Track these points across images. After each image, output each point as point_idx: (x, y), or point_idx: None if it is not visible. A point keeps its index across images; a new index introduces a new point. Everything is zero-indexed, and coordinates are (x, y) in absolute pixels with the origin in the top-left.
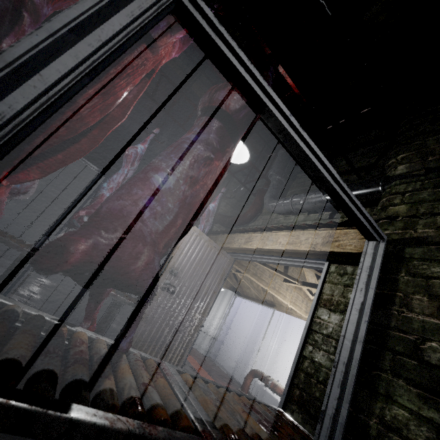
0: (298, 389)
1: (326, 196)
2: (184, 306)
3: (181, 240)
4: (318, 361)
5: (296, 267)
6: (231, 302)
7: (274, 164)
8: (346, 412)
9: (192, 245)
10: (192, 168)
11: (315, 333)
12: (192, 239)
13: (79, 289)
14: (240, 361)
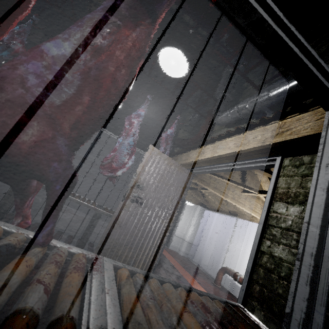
0: (258, 285)
1: (273, 91)
2: (152, 215)
3: (143, 160)
4: (278, 256)
5: (252, 180)
6: (201, 214)
7: (220, 83)
8: (323, 319)
9: (154, 163)
10: (93, 34)
11: (273, 228)
12: (152, 158)
13: (86, 211)
14: (212, 261)
